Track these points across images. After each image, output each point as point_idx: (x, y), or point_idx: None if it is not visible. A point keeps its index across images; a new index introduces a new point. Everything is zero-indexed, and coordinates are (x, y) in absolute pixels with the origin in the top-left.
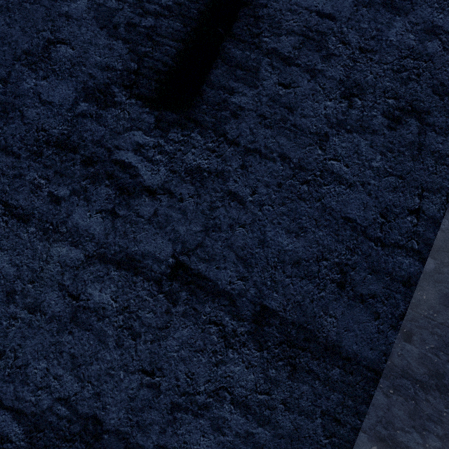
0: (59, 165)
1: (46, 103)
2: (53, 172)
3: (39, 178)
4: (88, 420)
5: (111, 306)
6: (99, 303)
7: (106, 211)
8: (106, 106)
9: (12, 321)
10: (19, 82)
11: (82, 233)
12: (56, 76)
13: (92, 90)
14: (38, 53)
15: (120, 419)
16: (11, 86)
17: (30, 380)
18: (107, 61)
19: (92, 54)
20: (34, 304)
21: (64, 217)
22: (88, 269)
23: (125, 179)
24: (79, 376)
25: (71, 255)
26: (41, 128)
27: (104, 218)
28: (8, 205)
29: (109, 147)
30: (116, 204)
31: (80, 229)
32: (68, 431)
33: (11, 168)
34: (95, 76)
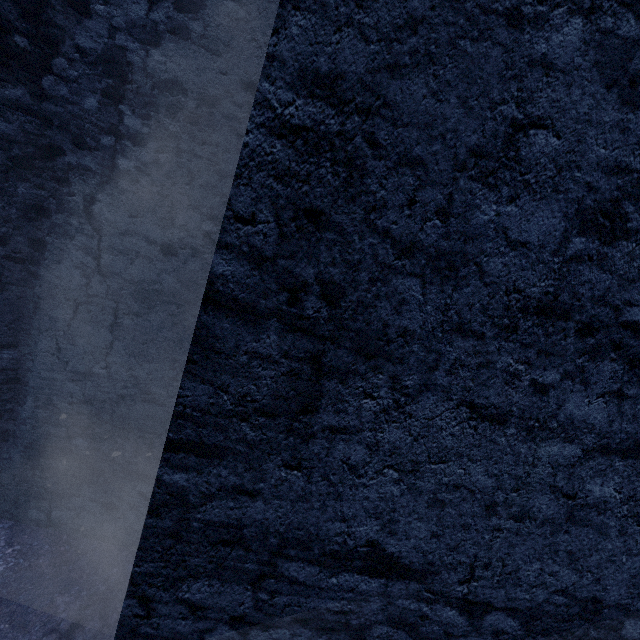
0: (544, 341)
1: (517, 245)
2: (535, 352)
3: (515, 363)
4: (586, 602)
5: (613, 499)
6: (600, 497)
7: (610, 393)
8: (614, 238)
9: (496, 533)
10: (469, 212)
11: (578, 426)
12: (531, 195)
13: (591, 214)
14: (497, 152)
15: (620, 595)
16: (456, 222)
17: (522, 582)
18: (617, 155)
19: (591, 144)
20: (520, 512)
21: (553, 410)
22: (586, 464)
23: (637, 347)
24: (577, 568)
25: (564, 452)
26: (513, 287)
27: (607, 403)
28: (475, 405)
29: (616, 305)
30: (624, 382)
31: (575, 421)
32: (566, 614)
33: (473, 355)
34: (597, 187)
